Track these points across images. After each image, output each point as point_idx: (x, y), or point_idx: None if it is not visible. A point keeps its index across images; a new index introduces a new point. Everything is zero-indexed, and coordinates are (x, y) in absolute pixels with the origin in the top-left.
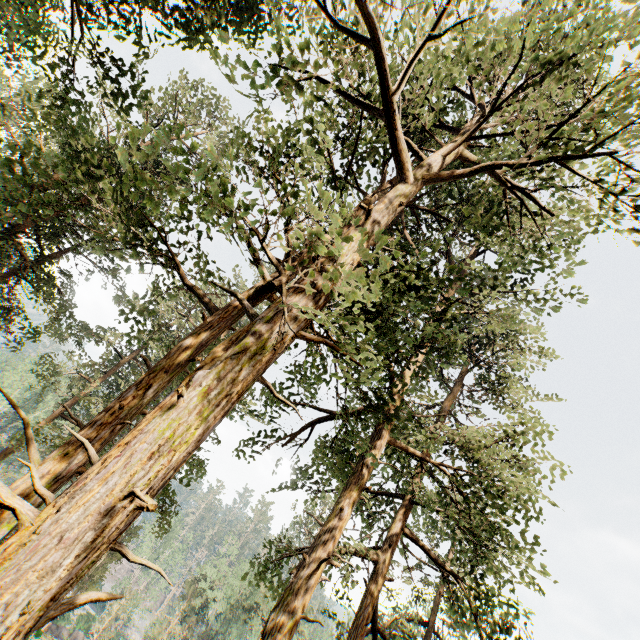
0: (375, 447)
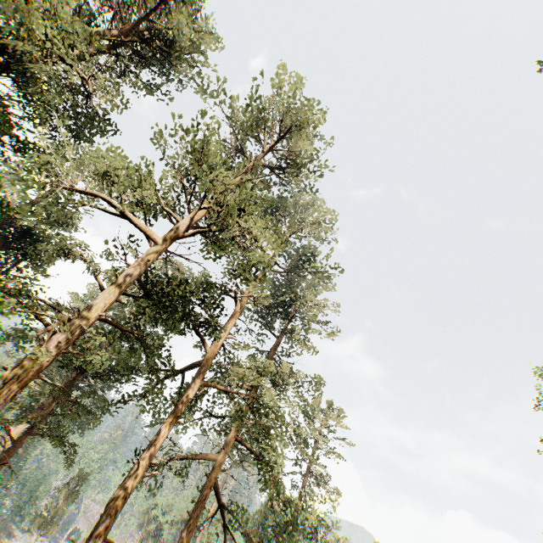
0: (189, 389)
